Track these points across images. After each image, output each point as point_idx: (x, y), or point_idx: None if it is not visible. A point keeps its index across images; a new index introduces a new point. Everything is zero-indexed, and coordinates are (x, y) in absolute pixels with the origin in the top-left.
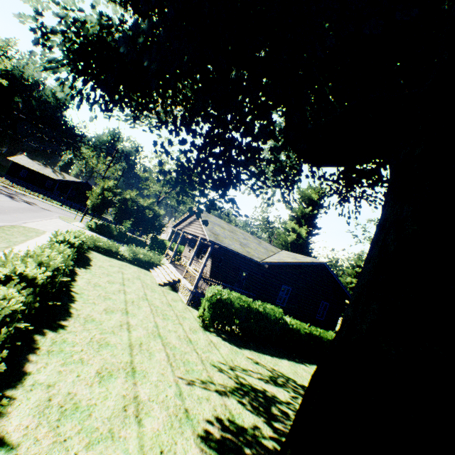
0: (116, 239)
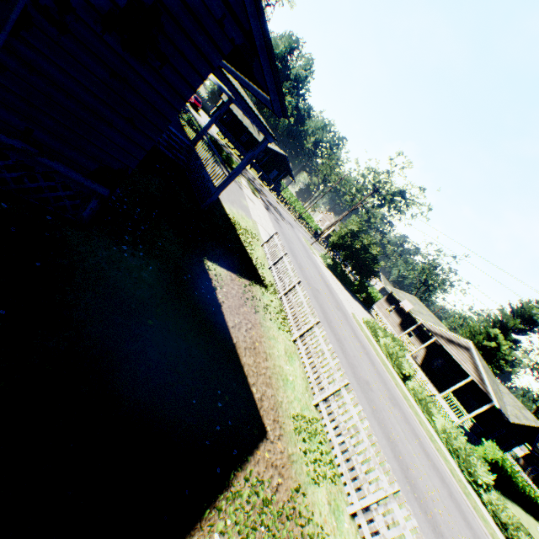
0: (336, 275)
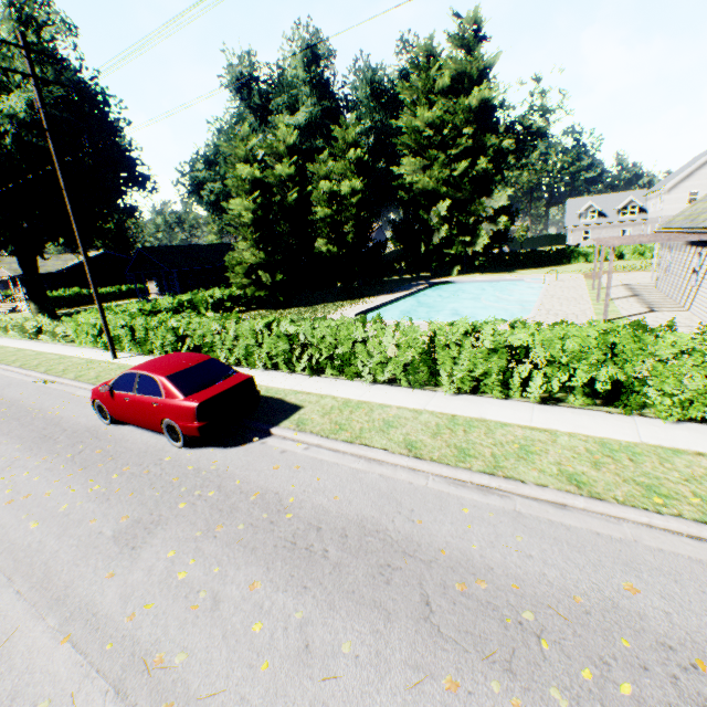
0: None
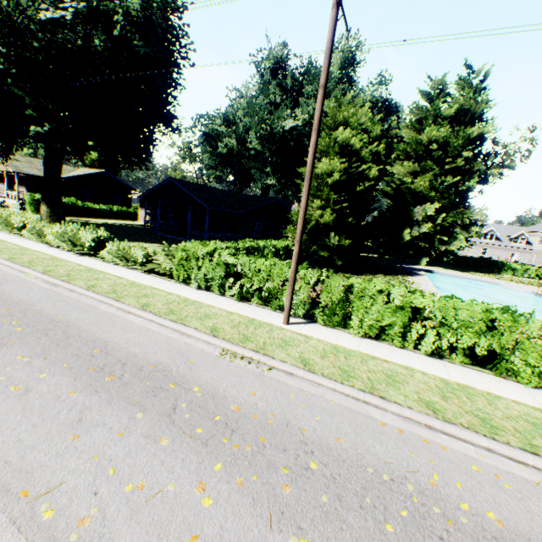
0: None
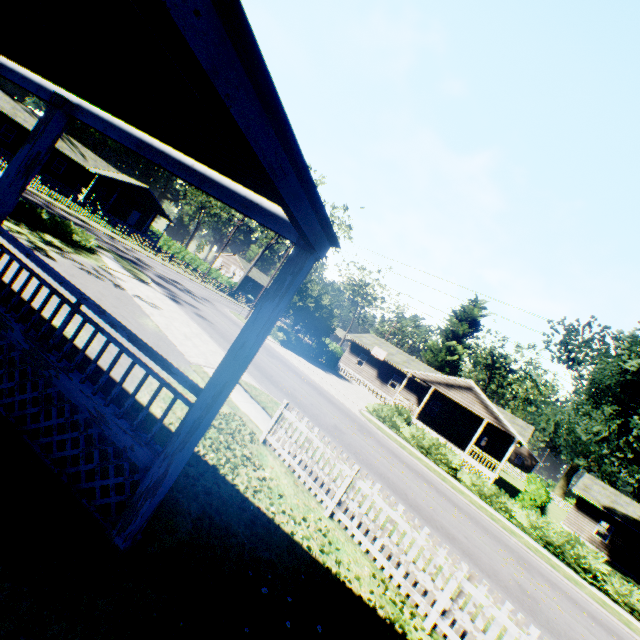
0: (292, 348)
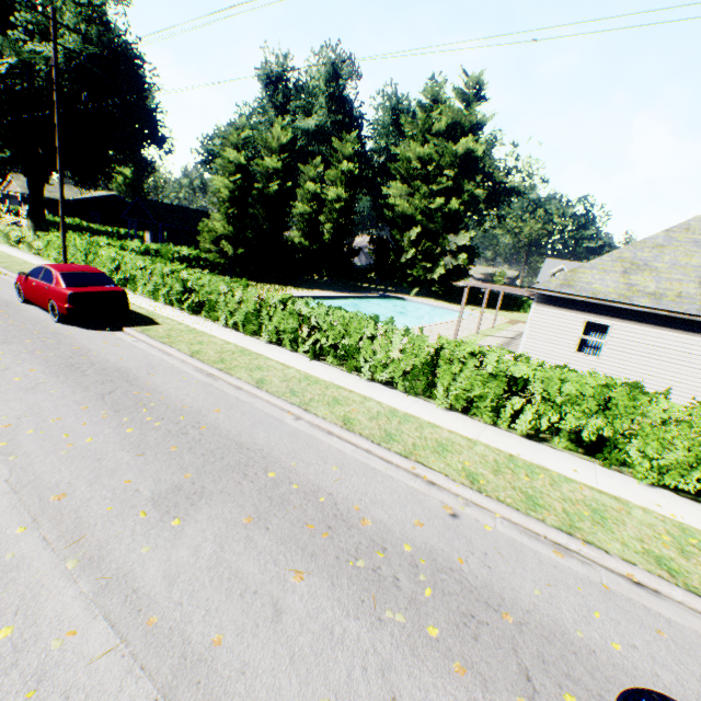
0: None
